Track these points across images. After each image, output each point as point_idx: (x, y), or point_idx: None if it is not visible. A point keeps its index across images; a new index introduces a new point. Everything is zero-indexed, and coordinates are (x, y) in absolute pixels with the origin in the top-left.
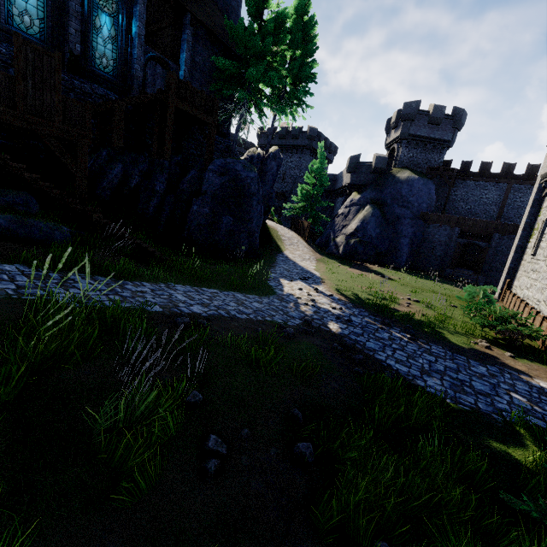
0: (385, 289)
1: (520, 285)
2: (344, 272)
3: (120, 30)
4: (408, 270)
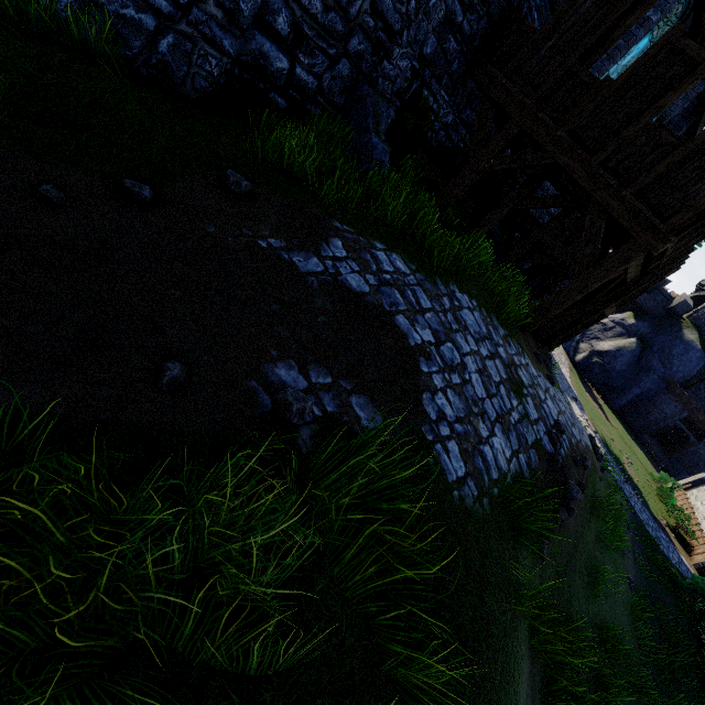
0: (613, 437)
1: (697, 495)
2: (586, 397)
3: None
4: (618, 415)
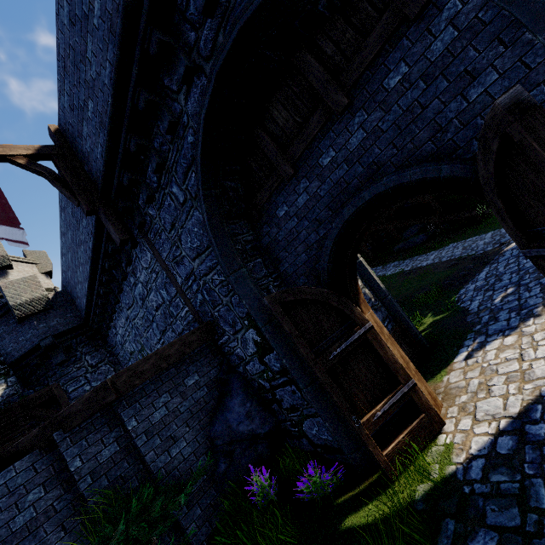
0: None
1: None
2: None
3: None
4: None
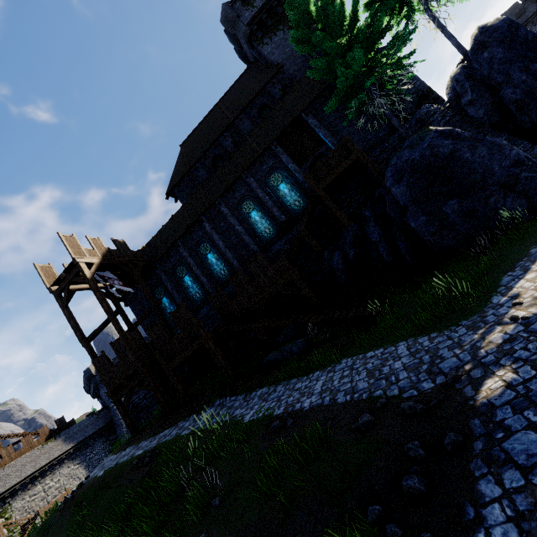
0: None
1: None
2: None
3: (289, 181)
4: None
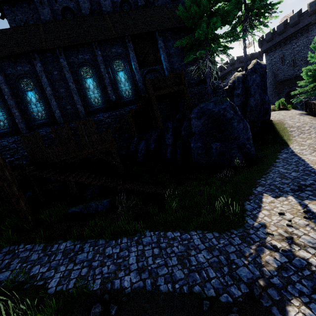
0: None
1: None
2: None
3: (128, 73)
4: None
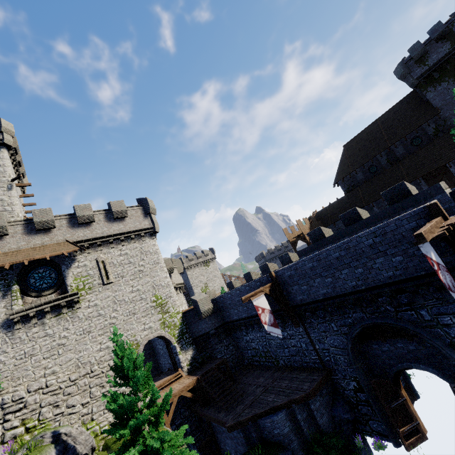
0: None
1: None
2: None
3: None
4: None
